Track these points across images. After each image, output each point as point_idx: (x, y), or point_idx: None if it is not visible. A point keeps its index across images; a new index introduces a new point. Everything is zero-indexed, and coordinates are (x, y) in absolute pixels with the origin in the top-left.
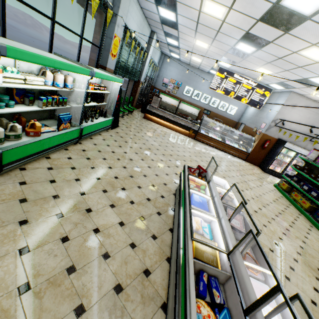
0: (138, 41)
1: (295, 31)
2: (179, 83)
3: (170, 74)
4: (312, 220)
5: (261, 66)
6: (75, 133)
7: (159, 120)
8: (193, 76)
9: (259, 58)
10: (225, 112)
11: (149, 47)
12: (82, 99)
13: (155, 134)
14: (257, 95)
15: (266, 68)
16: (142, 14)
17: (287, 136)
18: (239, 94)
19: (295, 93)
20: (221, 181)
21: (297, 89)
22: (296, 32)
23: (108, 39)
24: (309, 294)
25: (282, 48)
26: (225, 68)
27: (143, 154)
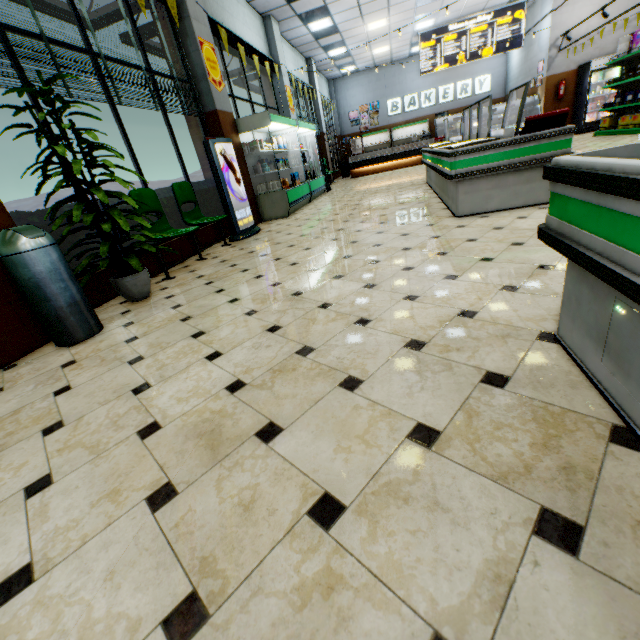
0: (301, 81)
1: None
2: (374, 105)
3: (355, 101)
4: None
5: None
6: (307, 188)
7: (374, 168)
8: (390, 78)
9: None
10: (472, 96)
11: (313, 82)
12: (295, 161)
13: (378, 178)
14: (504, 30)
15: None
16: (291, 48)
17: (592, 52)
18: (473, 49)
19: None
20: None
21: None
22: None
23: (282, 95)
24: None
25: None
26: (429, 29)
27: (376, 186)
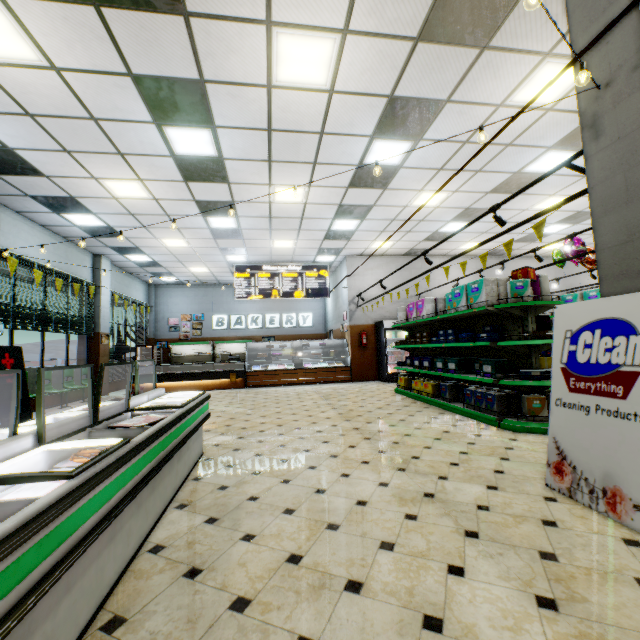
0: (58, 270)
1: (233, 177)
2: (199, 316)
3: (178, 309)
4: (442, 404)
5: (272, 238)
6: None
7: (165, 385)
8: (218, 296)
9: (253, 228)
10: (297, 327)
11: (98, 277)
12: None
13: None
14: (312, 280)
15: (280, 238)
16: (53, 234)
17: (384, 314)
18: (286, 289)
19: (353, 256)
20: (194, 396)
21: (347, 250)
22: (235, 178)
23: None
24: (361, 495)
25: (253, 203)
26: (244, 264)
27: None
